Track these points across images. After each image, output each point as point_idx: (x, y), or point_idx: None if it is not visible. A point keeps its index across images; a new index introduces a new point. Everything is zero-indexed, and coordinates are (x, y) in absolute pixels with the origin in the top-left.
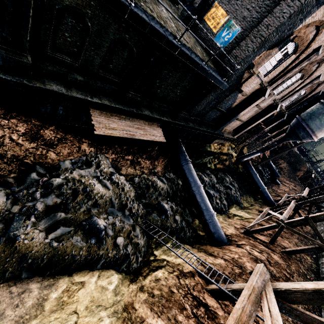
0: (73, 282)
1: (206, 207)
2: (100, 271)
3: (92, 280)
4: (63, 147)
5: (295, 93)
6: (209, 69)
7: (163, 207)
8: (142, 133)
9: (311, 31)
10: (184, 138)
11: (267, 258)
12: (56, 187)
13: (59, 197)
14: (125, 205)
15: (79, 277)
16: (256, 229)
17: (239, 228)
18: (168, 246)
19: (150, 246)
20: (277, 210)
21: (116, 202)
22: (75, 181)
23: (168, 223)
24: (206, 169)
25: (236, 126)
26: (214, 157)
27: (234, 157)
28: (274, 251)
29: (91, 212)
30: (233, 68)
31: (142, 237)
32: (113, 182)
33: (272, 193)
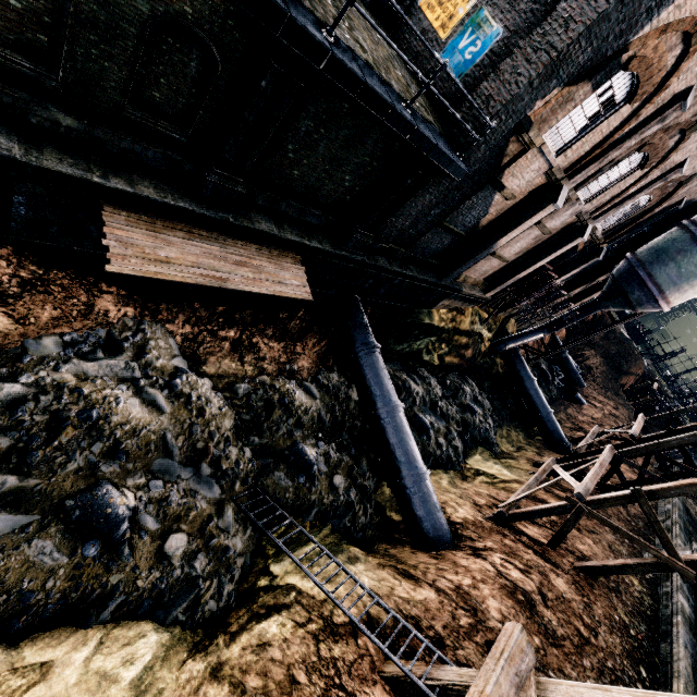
0: (17, 665)
1: (408, 457)
2: (108, 628)
3: (77, 655)
4: (38, 302)
5: (626, 202)
6: (418, 121)
7: (304, 456)
8: (249, 276)
9: (671, 45)
10: (366, 294)
11: (540, 588)
12: (5, 405)
13: (8, 434)
14: (203, 452)
15: (39, 650)
16: (522, 511)
17: (483, 505)
18: (298, 559)
19: (261, 551)
20: (573, 466)
21: (178, 445)
22: (64, 392)
23: (313, 493)
24: (419, 366)
25: (492, 271)
26: (440, 340)
27: (486, 340)
28: (557, 568)
29: (99, 473)
30: (481, 125)
31: (241, 531)
32: (177, 394)
33: (566, 421)
